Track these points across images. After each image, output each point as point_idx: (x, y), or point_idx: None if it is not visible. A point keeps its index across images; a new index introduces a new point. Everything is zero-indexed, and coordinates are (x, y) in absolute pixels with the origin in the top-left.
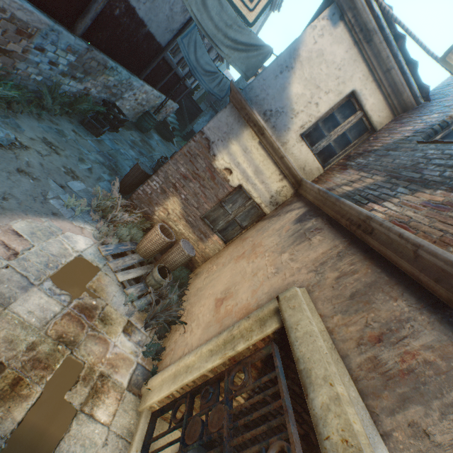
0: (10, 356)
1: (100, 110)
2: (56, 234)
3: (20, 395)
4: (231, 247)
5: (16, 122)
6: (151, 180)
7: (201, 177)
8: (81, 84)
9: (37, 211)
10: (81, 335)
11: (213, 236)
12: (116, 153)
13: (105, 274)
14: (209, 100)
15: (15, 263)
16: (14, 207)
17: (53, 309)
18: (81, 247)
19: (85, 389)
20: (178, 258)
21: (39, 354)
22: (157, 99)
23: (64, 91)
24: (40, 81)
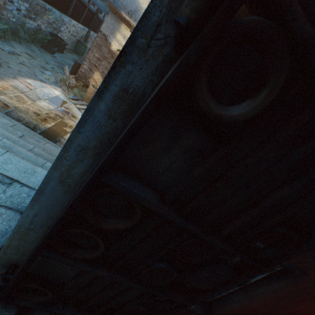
0: (41, 113)
1: (50, 39)
2: (45, 87)
3: (48, 122)
4: None
5: (11, 44)
6: (83, 65)
7: (107, 58)
8: (35, 22)
9: (34, 79)
10: (65, 117)
11: None
12: (65, 63)
13: (71, 105)
14: None
15: (33, 92)
16: (24, 76)
17: (52, 108)
18: (57, 94)
19: (70, 129)
20: None
21: (51, 116)
22: (83, 31)
23: (27, 28)
24: (15, 22)
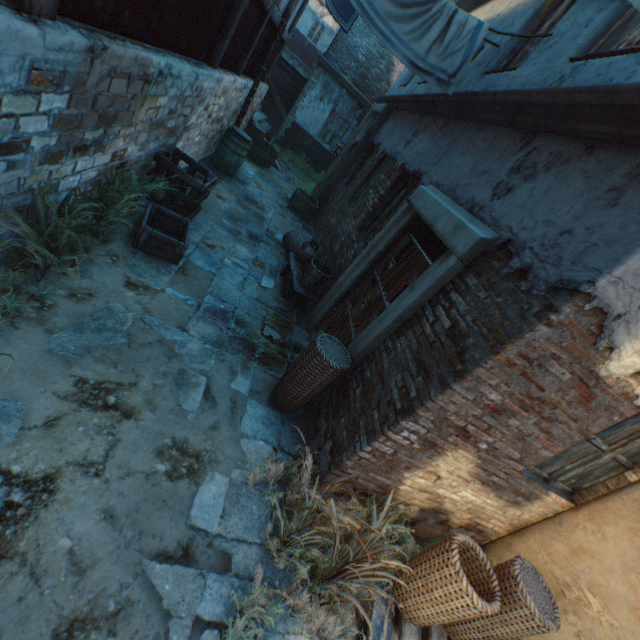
0: None
1: (160, 189)
2: None
3: None
4: (614, 531)
5: None
6: (393, 431)
7: (547, 402)
8: (102, 152)
9: None
10: None
11: (547, 496)
12: (223, 280)
13: None
14: (292, 44)
15: None
16: None
17: None
18: None
19: None
20: (525, 634)
21: None
22: (240, 93)
23: (68, 192)
24: None
